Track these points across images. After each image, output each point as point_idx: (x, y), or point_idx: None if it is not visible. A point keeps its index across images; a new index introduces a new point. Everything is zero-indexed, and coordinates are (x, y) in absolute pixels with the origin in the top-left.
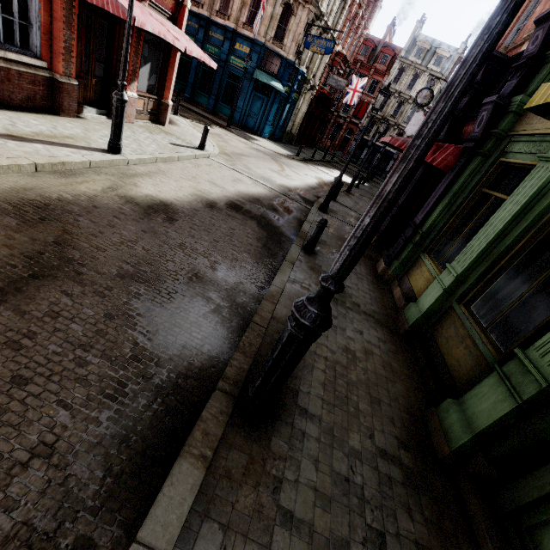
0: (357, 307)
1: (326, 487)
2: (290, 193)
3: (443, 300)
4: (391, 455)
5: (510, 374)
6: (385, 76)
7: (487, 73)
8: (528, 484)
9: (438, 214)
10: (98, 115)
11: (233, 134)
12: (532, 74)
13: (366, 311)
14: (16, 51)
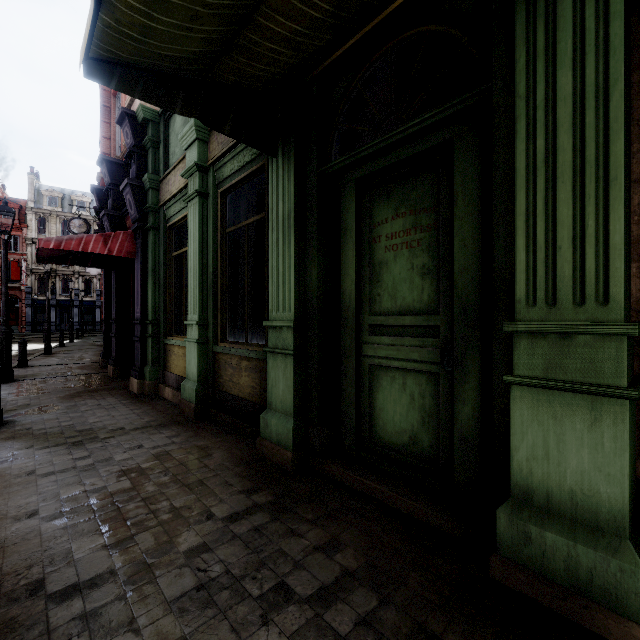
0: (121, 430)
1: (168, 633)
2: None
3: (204, 354)
4: (244, 510)
5: (275, 343)
6: (22, 229)
7: (114, 175)
8: (346, 409)
9: (153, 296)
10: None
11: None
12: (144, 159)
13: (137, 427)
14: None
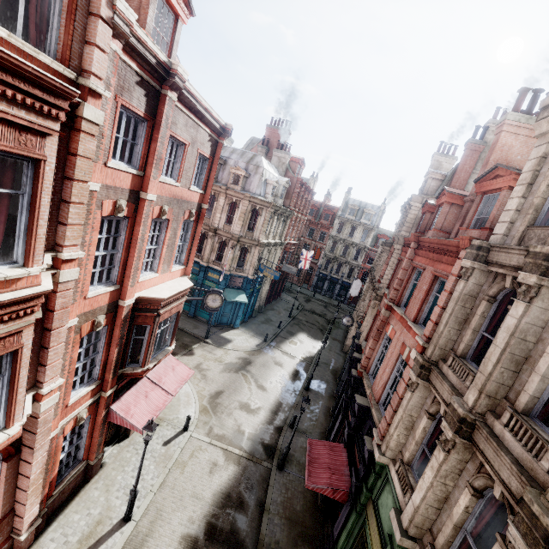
0: None
1: None
2: (255, 449)
3: None
4: None
5: None
6: (330, 229)
7: (360, 412)
8: None
9: (343, 542)
10: (112, 448)
11: (210, 348)
12: (369, 471)
13: None
14: (70, 471)
